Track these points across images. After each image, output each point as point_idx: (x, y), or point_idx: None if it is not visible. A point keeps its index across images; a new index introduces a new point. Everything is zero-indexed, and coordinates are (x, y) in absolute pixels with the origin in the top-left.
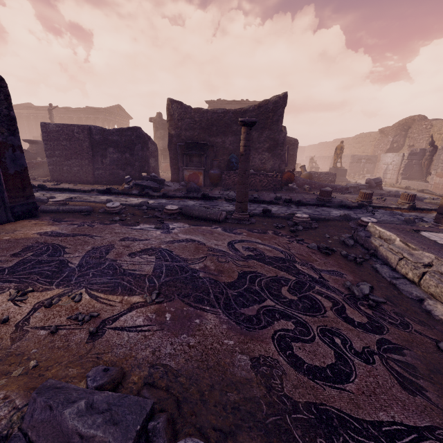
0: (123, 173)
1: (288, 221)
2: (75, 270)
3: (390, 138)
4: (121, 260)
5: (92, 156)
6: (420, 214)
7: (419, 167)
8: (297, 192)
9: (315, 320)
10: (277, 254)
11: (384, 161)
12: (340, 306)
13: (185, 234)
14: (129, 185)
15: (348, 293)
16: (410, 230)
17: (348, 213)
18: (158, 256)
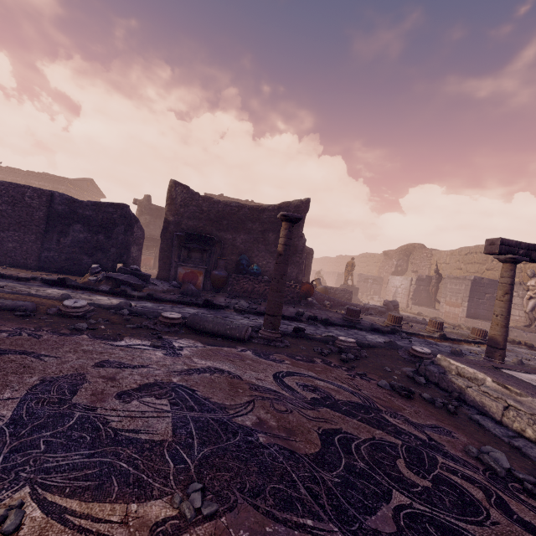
0: (88, 260)
1: (329, 346)
2: (4, 435)
3: (394, 262)
4: (105, 408)
5: (44, 230)
6: (453, 345)
7: (427, 294)
8: (318, 309)
9: (490, 533)
10: (350, 397)
11: (393, 284)
12: (495, 496)
13: (204, 358)
14: (97, 277)
15: (484, 468)
16: (490, 367)
17: (384, 339)
18: (174, 399)
